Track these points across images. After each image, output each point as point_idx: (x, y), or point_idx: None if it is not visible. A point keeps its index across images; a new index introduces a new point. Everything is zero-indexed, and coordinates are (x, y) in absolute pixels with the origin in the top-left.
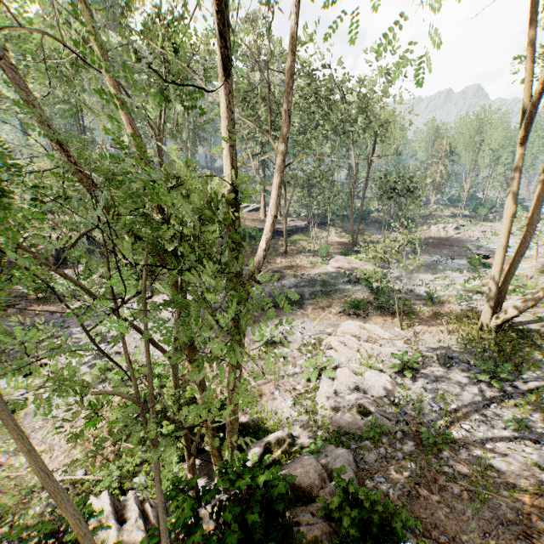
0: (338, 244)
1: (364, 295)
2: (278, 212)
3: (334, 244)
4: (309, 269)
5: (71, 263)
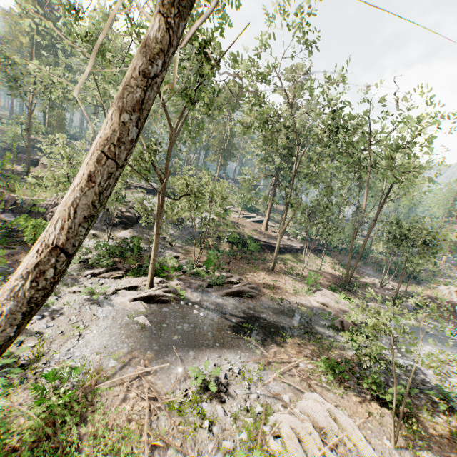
0: (330, 275)
1: (346, 353)
2: (279, 228)
3: (325, 274)
4: (290, 296)
5: None
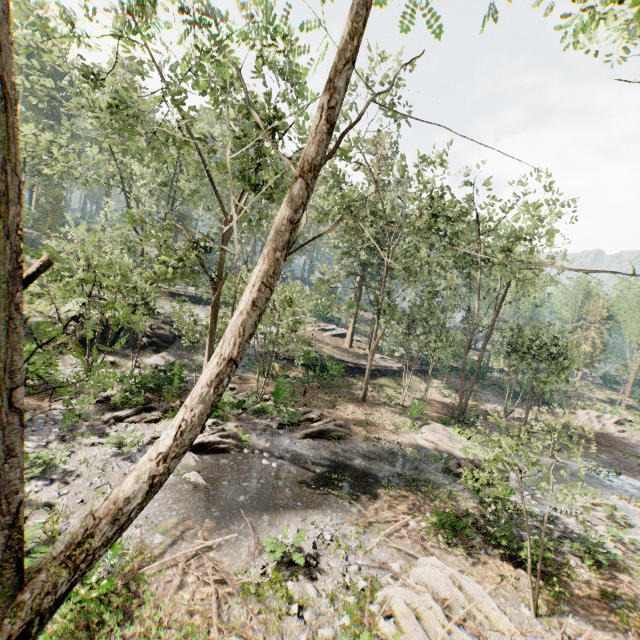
0: (439, 404)
1: (467, 504)
2: (367, 344)
3: (433, 403)
4: (390, 434)
5: (88, 349)
